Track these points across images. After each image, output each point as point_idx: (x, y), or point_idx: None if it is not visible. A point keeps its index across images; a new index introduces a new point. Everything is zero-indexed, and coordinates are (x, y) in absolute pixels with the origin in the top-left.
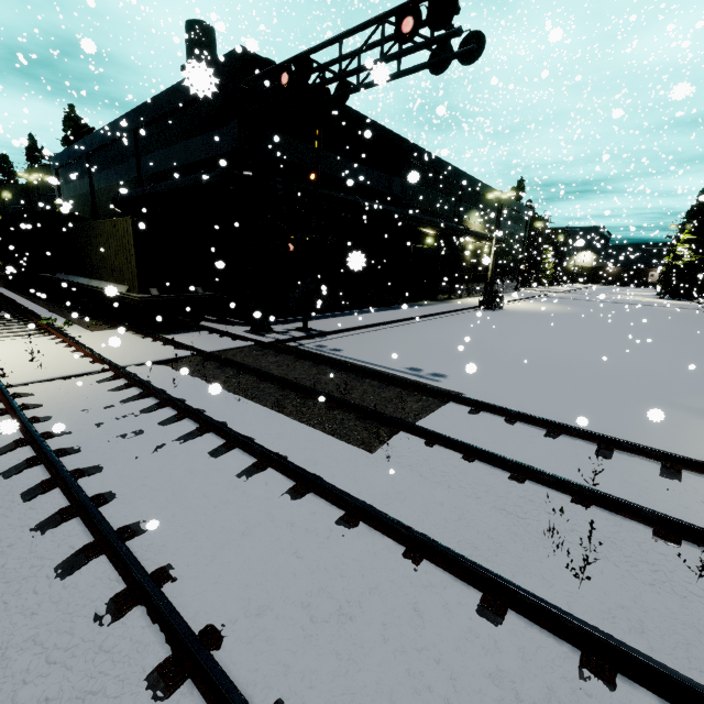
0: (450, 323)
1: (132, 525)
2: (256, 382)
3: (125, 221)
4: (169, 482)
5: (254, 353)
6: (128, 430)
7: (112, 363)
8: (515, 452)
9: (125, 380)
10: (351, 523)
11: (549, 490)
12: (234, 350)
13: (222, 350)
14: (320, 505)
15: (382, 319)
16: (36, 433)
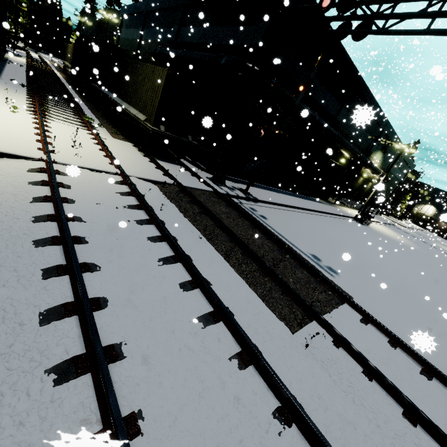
0: (336, 224)
1: (116, 345)
2: (213, 226)
3: (162, 71)
4: (148, 304)
5: (212, 199)
6: (124, 236)
7: (123, 171)
8: (401, 382)
9: (129, 188)
10: (287, 422)
11: (438, 446)
12: (200, 190)
13: (192, 187)
14: (260, 385)
15: (293, 203)
16: (64, 217)
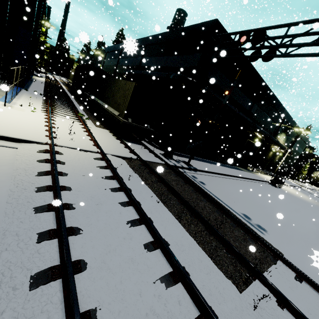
0: (256, 188)
1: (92, 311)
2: (166, 191)
3: (131, 84)
4: (119, 266)
5: (164, 169)
6: (101, 202)
7: (102, 150)
8: None
9: (106, 163)
10: None
11: None
12: (155, 163)
13: (150, 161)
14: None
15: (223, 171)
16: (58, 188)
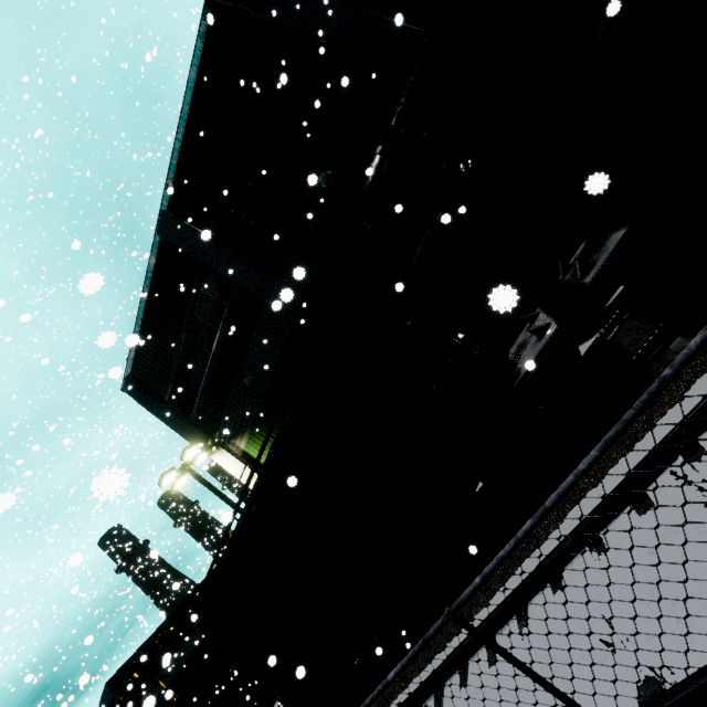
0: None
1: None
2: None
3: None
4: None
5: None
6: None
7: None
8: None
9: None
10: None
11: None
12: None
13: None
14: None
15: None
16: None
